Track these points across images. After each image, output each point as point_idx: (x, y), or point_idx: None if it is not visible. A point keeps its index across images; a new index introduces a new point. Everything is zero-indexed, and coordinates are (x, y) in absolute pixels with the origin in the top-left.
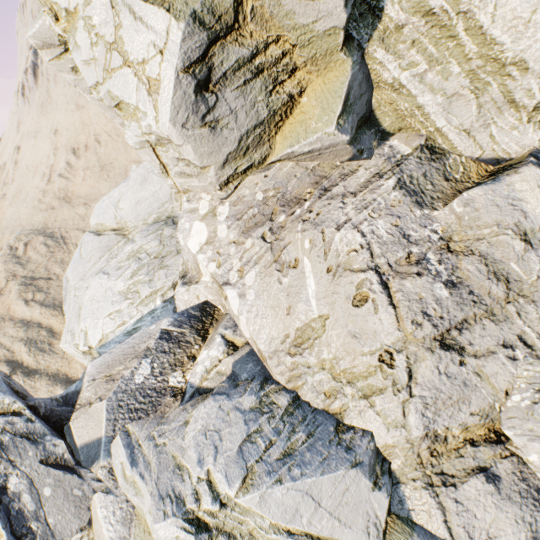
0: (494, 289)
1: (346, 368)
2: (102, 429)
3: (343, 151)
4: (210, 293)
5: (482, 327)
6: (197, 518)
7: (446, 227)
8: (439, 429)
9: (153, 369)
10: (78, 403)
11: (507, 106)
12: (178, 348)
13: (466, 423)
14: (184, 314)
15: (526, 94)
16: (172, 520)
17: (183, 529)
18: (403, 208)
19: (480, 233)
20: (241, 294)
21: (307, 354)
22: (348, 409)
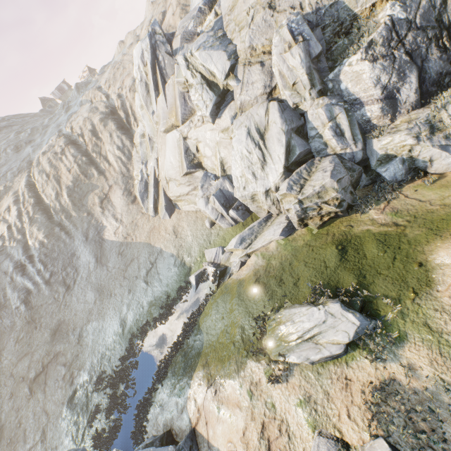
0: None
1: (239, 19)
2: (179, 45)
3: None
4: None
5: None
6: (187, 59)
7: None
8: (254, 45)
9: (194, 25)
10: (175, 36)
11: None
12: (202, 17)
13: (263, 44)
14: (207, 0)
15: None
16: (181, 57)
17: (183, 59)
18: None
19: None
20: None
21: (232, 15)
22: (235, 38)
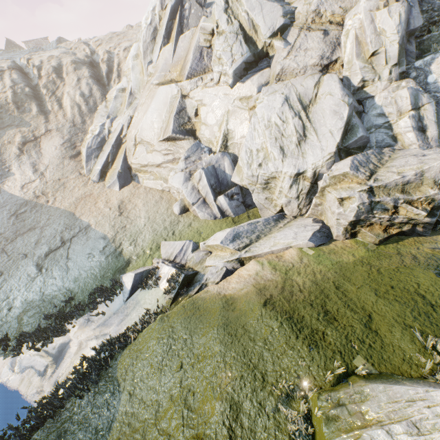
0: None
1: None
2: None
3: None
4: None
5: None
6: (228, 1)
7: None
8: (322, 10)
9: None
10: None
11: None
12: None
13: (334, 12)
14: None
15: None
16: None
17: (223, 0)
18: None
19: None
20: None
21: None
22: (296, 1)
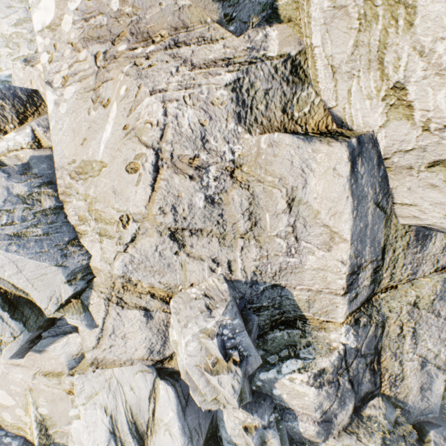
0: (240, 223)
1: (99, 209)
2: None
3: (210, 4)
4: (42, 85)
5: (209, 241)
6: None
7: (246, 154)
8: (133, 278)
9: None
10: None
11: (377, 65)
12: None
13: (154, 285)
14: (11, 90)
15: (395, 61)
16: None
17: None
18: (221, 113)
19: (264, 177)
20: (57, 102)
21: (81, 184)
22: (87, 235)
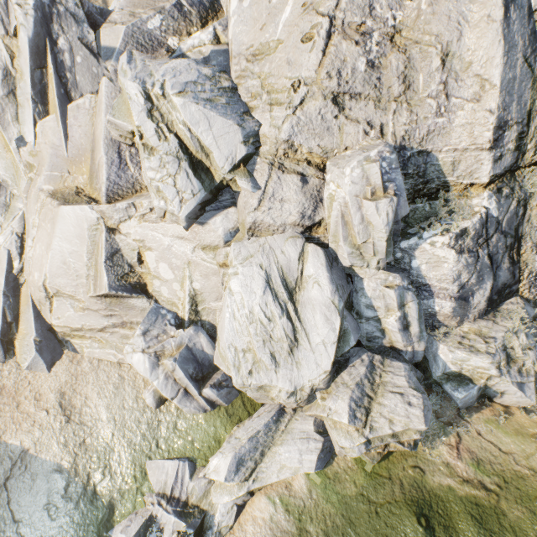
0: (395, 87)
1: (272, 83)
2: (118, 44)
3: None
4: None
5: (365, 105)
6: (149, 95)
7: (405, 20)
8: (296, 143)
9: (161, 26)
10: (108, 19)
11: None
12: (183, 22)
13: (312, 150)
14: None
15: None
16: (137, 85)
17: (141, 93)
18: None
19: (421, 37)
20: None
21: (256, 64)
22: (258, 108)
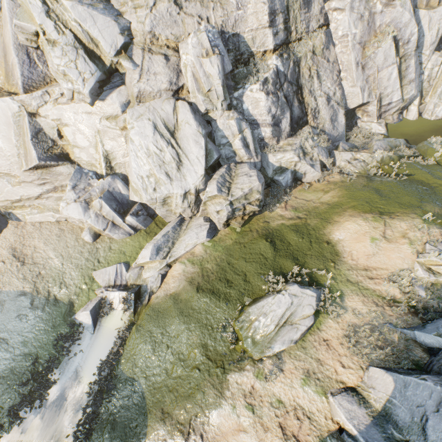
0: None
1: None
2: None
3: None
4: None
5: (195, 5)
6: (45, 1)
7: None
8: (156, 33)
9: None
10: None
11: None
12: None
13: (168, 37)
14: None
15: None
16: None
17: None
18: None
19: None
20: None
21: None
22: (127, 12)
